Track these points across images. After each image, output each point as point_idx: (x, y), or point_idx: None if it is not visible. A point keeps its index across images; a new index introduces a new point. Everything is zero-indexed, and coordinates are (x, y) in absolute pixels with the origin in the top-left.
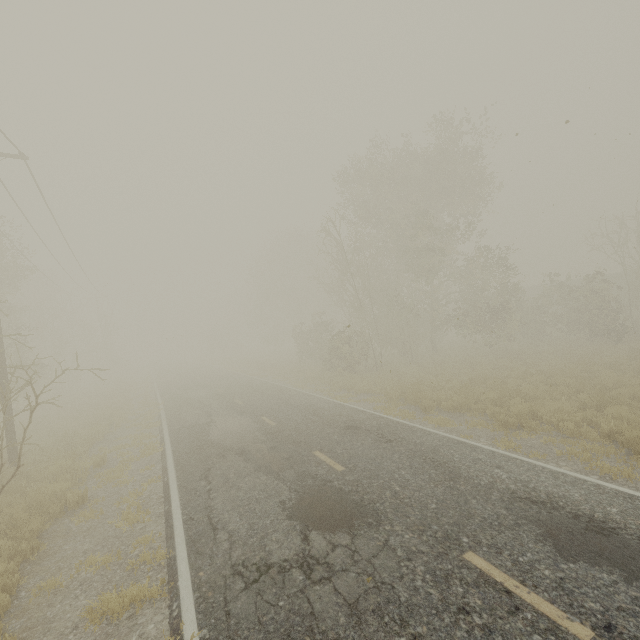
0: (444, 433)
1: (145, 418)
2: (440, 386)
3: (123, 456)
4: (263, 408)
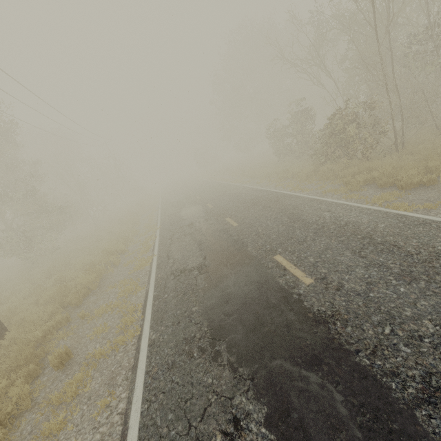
0: None
1: (140, 251)
2: None
3: (97, 337)
4: (268, 234)
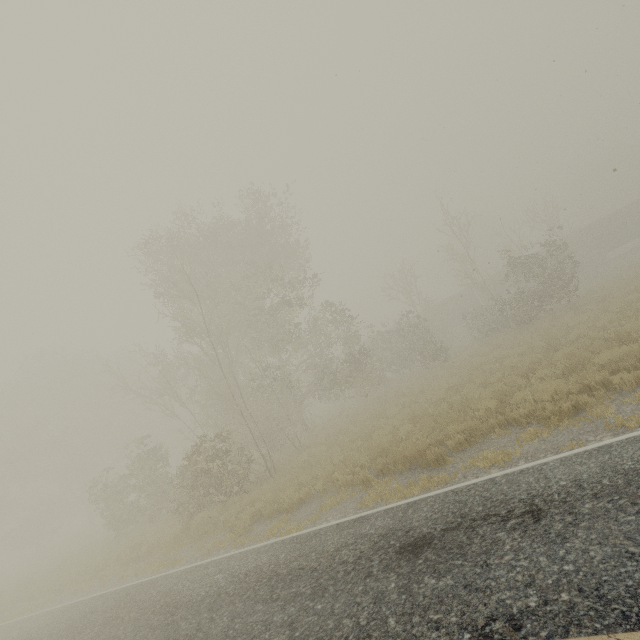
0: (548, 457)
1: None
2: (389, 441)
3: None
4: None
